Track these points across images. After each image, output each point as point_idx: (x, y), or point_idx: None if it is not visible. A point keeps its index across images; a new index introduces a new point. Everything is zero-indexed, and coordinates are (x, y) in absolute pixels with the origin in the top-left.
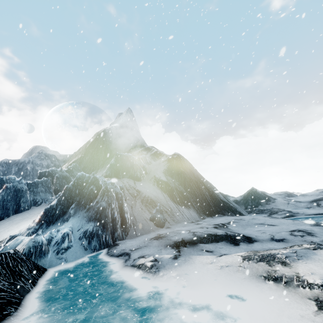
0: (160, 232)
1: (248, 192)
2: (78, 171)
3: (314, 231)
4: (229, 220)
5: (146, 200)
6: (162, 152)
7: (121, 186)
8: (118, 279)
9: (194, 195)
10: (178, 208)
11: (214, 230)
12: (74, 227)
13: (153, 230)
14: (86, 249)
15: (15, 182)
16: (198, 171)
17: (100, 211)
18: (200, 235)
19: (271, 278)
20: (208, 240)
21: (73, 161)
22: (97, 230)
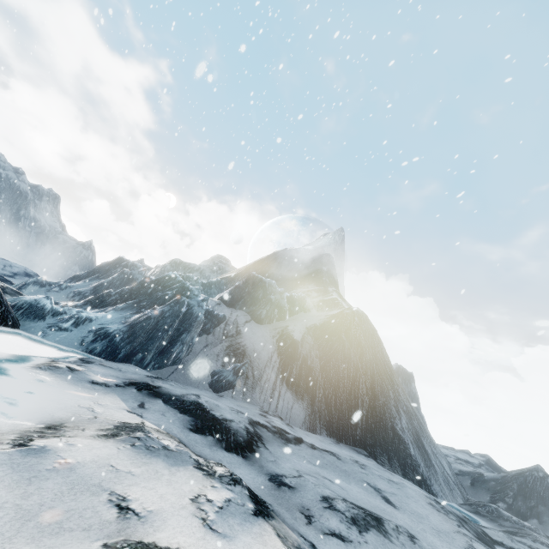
0: (196, 390)
1: (520, 471)
2: (218, 290)
3: (417, 547)
4: (336, 452)
5: (236, 347)
6: (342, 303)
7: (220, 315)
8: (17, 357)
9: (332, 386)
10: (276, 386)
11: (231, 413)
12: (102, 320)
13: (197, 387)
14: (83, 344)
15: (136, 271)
16: (386, 358)
17: (143, 318)
18: (186, 397)
19: (53, 426)
20: (178, 404)
21: (223, 277)
22: (116, 335)
